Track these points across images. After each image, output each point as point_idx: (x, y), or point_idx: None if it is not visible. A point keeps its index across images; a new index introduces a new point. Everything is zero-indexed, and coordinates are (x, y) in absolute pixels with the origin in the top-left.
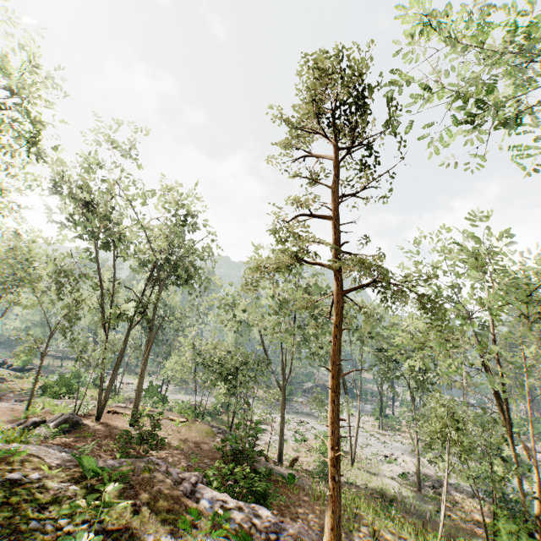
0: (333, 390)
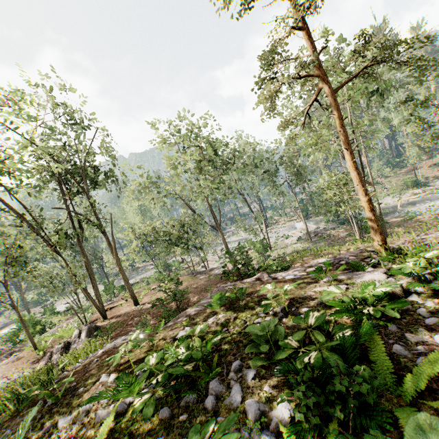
0: (354, 162)
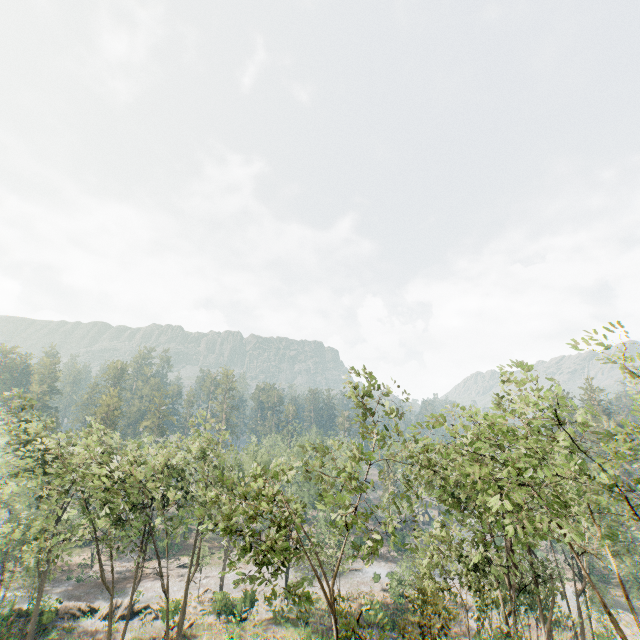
0: None
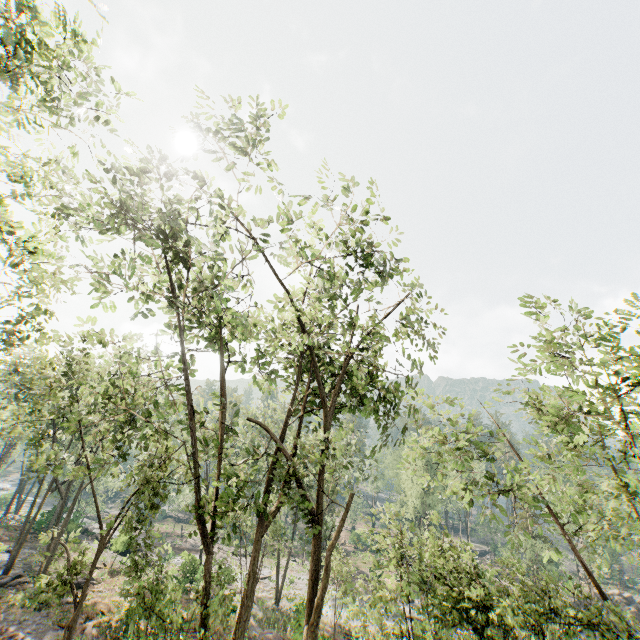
0: None
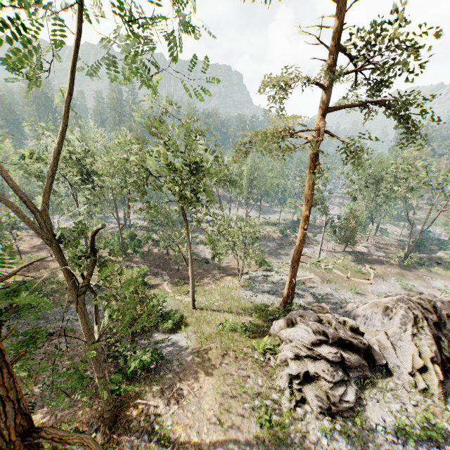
0: None
